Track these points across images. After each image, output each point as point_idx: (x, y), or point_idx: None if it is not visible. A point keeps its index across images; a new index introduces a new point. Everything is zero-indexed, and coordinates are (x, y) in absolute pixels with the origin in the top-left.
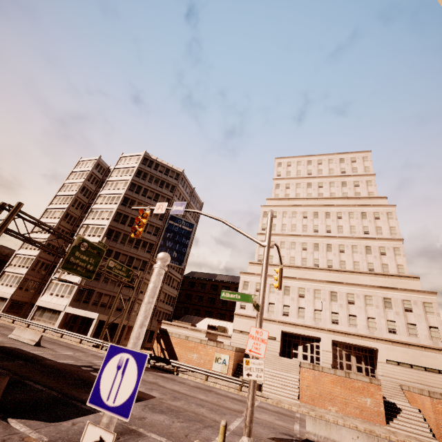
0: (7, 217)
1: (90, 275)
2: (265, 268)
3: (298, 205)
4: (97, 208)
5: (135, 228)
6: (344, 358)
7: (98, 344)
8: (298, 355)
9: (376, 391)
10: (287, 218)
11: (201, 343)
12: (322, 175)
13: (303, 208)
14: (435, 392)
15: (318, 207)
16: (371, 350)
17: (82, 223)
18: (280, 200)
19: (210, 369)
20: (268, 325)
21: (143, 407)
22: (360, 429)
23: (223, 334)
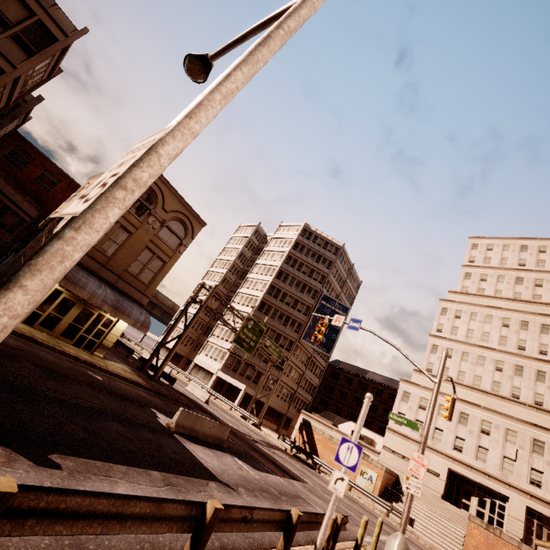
0: (208, 297)
1: (251, 351)
2: (433, 404)
3: (497, 307)
4: (253, 278)
5: (315, 335)
6: (544, 538)
7: (246, 416)
8: (469, 507)
9: None
10: (477, 322)
11: None
12: (543, 269)
13: (504, 313)
14: None
15: (530, 315)
16: None
17: (238, 291)
18: (469, 296)
19: (354, 480)
20: (430, 455)
21: (304, 487)
22: None
23: (370, 447)
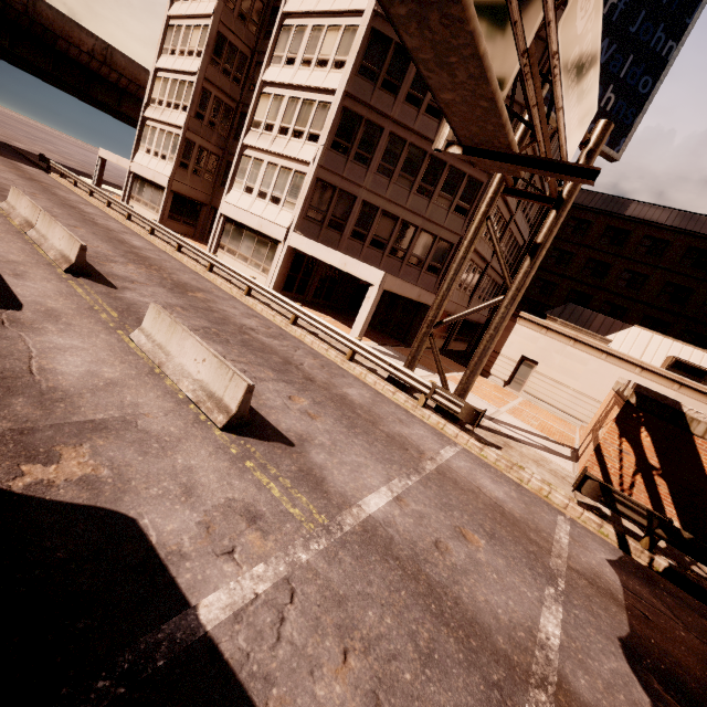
0: None
1: (509, 40)
2: None
3: None
4: None
5: None
6: None
7: (412, 387)
8: None
9: None
10: None
11: None
12: None
13: None
14: None
15: None
16: None
17: None
18: None
19: None
20: None
21: None
22: None
23: None
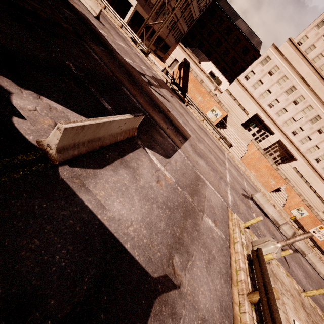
0: None
1: None
2: None
3: None
4: None
5: None
6: (274, 150)
7: (136, 41)
8: (251, 131)
9: (282, 183)
10: None
11: (209, 93)
12: None
13: None
14: (307, 201)
15: None
16: (292, 157)
17: None
18: None
19: (205, 113)
20: (252, 104)
21: (192, 148)
22: (261, 191)
23: (217, 87)
